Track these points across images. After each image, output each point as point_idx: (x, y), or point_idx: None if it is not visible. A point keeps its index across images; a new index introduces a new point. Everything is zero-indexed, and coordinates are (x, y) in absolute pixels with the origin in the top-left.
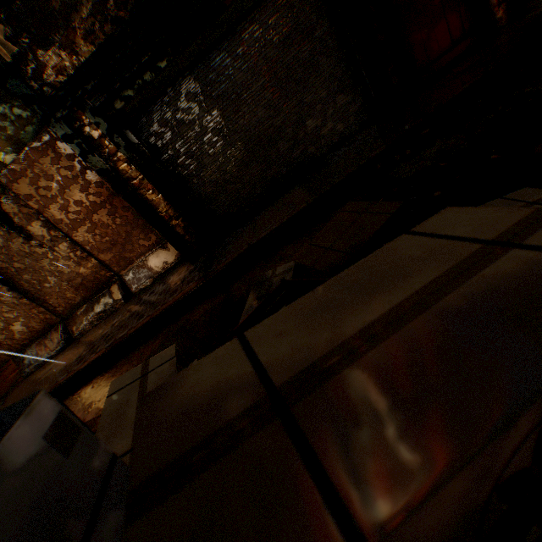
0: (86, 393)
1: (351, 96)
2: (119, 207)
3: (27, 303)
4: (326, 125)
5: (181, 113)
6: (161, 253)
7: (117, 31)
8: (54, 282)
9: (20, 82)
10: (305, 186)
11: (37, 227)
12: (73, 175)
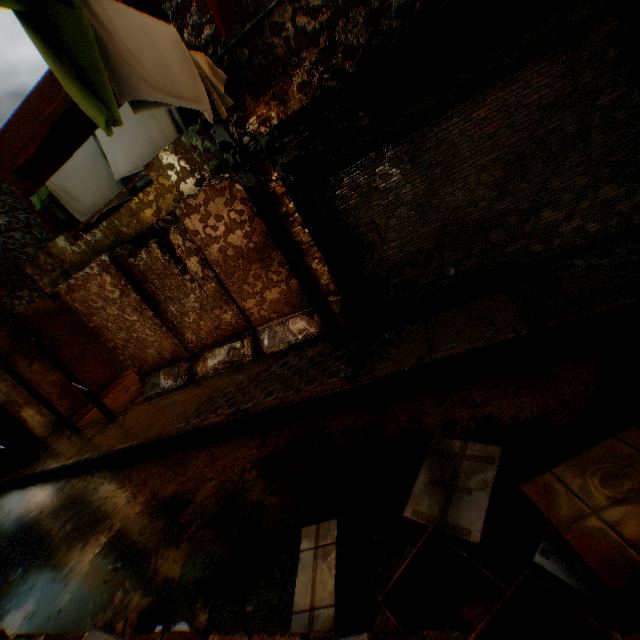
0: (198, 459)
1: (625, 189)
2: (276, 261)
3: (164, 331)
4: (569, 221)
5: (378, 178)
6: (304, 319)
7: (336, 84)
8: (193, 318)
9: (222, 128)
10: (515, 301)
11: (193, 262)
12: (240, 220)
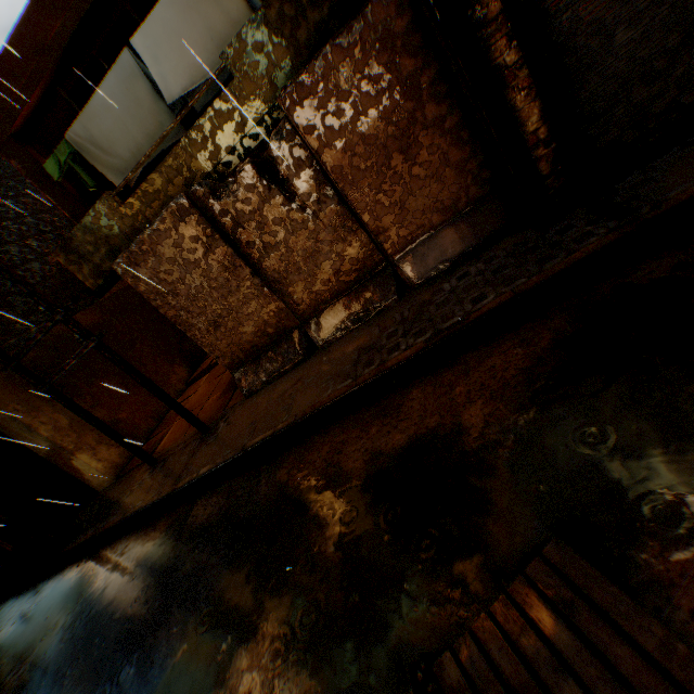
0: (413, 398)
1: None
2: (424, 147)
3: (266, 294)
4: None
5: None
6: (463, 225)
7: None
8: (304, 266)
9: None
10: None
11: (304, 180)
12: (375, 92)
